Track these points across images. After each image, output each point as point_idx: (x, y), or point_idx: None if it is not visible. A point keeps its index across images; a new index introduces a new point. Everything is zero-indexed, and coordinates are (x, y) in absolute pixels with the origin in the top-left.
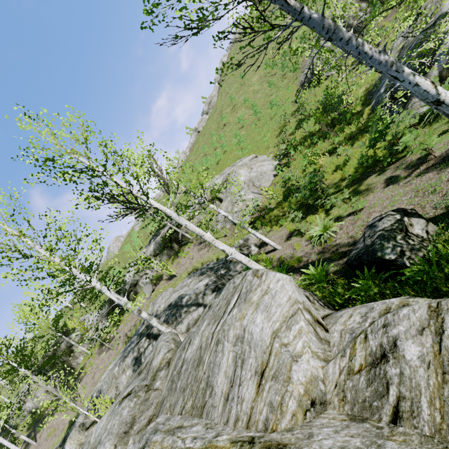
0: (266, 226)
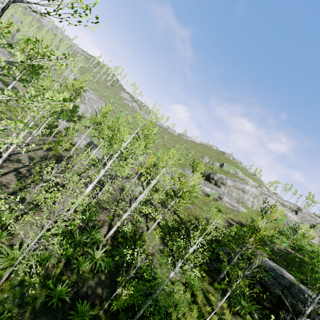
0: None
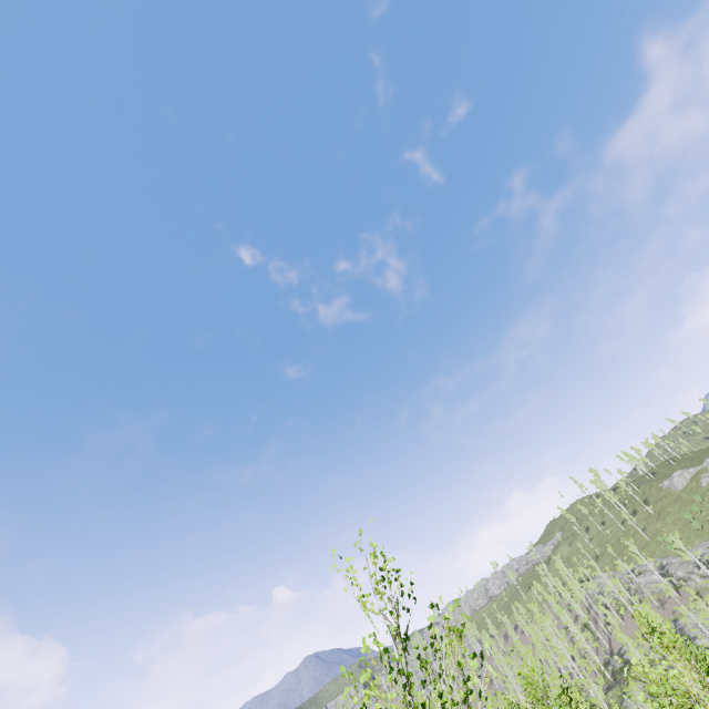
0: None
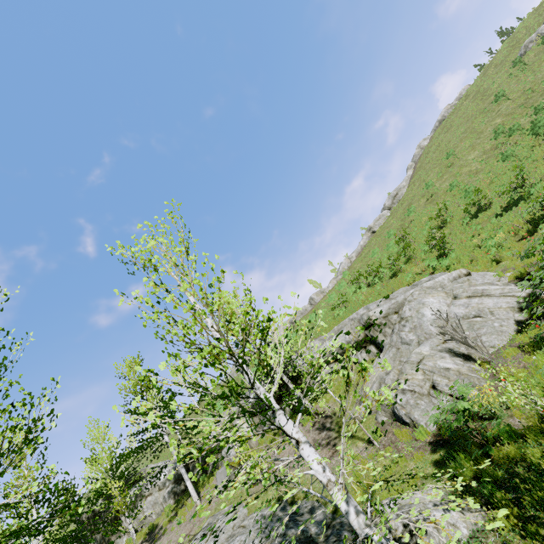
0: (498, 505)
